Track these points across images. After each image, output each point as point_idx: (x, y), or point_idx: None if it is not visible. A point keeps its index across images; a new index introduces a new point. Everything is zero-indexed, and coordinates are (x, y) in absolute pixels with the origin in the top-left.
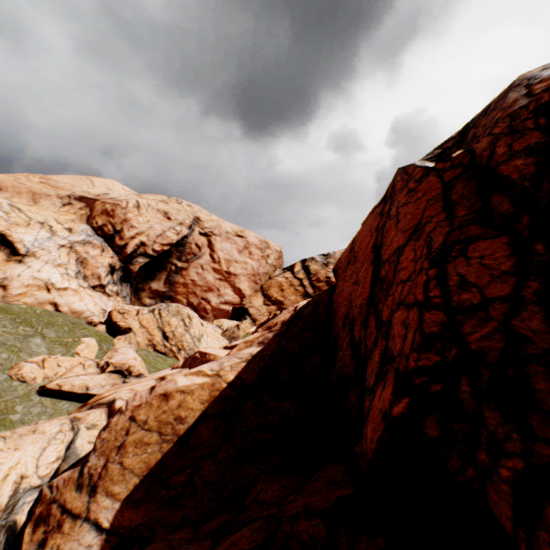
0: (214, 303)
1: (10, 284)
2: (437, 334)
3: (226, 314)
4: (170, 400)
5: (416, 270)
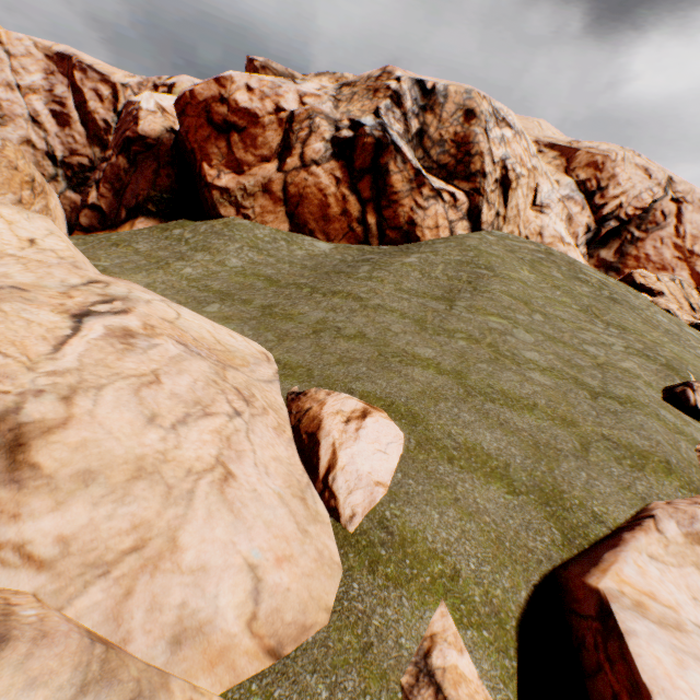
0: None
1: (543, 233)
2: None
3: None
4: None
5: None
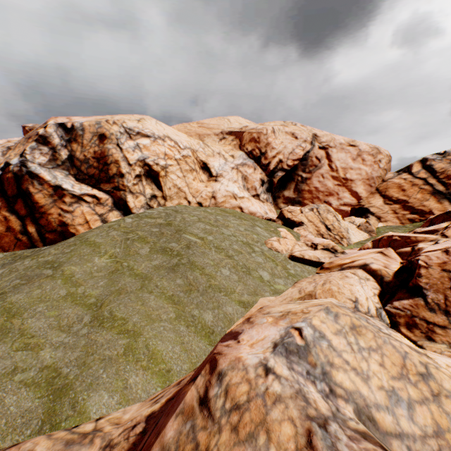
0: (334, 205)
1: (216, 195)
2: None
3: (345, 214)
4: None
5: None
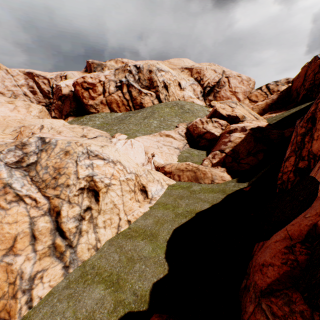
0: None
1: (184, 96)
2: (311, 83)
3: None
4: (258, 105)
5: (311, 77)
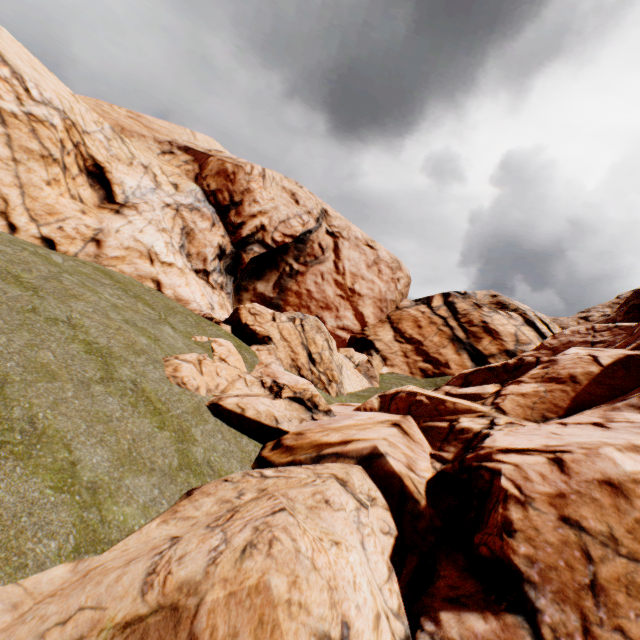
0: (329, 326)
1: (106, 239)
2: None
3: (341, 342)
4: (633, 499)
5: None
